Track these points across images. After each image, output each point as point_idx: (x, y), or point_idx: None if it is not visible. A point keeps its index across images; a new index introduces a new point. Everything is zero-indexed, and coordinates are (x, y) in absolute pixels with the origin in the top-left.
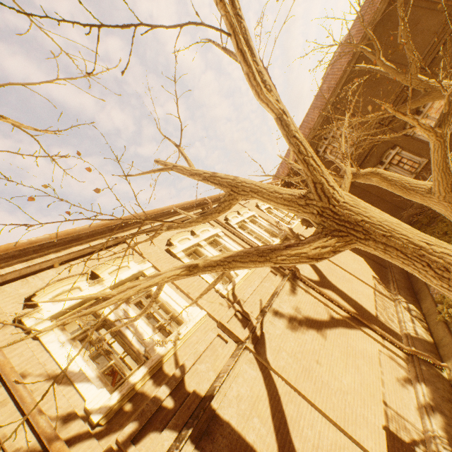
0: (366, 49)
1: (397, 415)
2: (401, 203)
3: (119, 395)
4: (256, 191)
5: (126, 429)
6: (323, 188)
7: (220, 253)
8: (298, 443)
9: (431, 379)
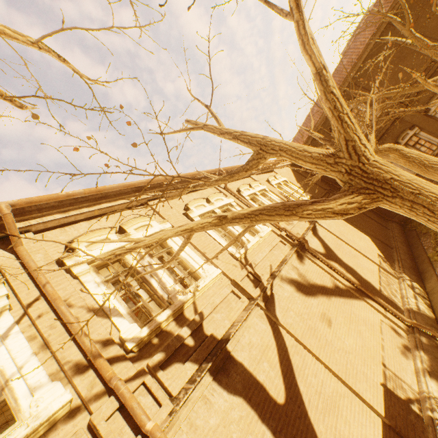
0: (395, 19)
1: (394, 376)
2: None
3: (148, 329)
4: (285, 149)
5: (155, 357)
6: (354, 146)
7: None
8: (303, 387)
9: (430, 349)
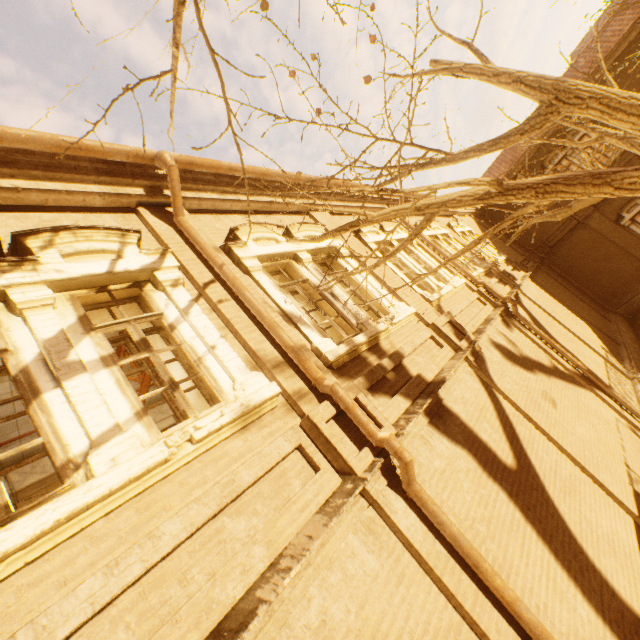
0: None
1: None
2: None
3: (346, 347)
4: (598, 97)
5: (360, 379)
6: None
7: (415, 262)
8: (534, 461)
9: None
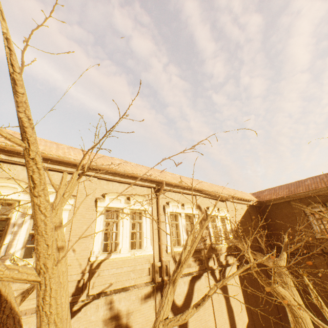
0: None
1: None
2: None
3: None
4: None
5: None
6: None
7: (130, 226)
8: None
9: None
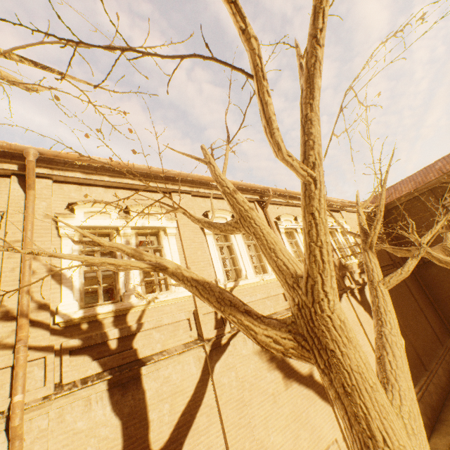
0: None
1: None
2: None
3: (82, 314)
4: (258, 236)
5: (72, 341)
6: (314, 286)
7: (246, 249)
8: None
9: None
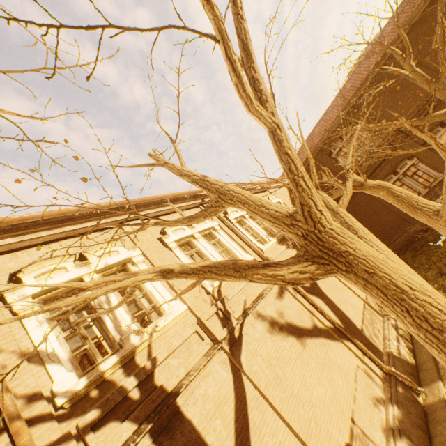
0: (396, 52)
1: (362, 434)
2: (409, 217)
3: (86, 381)
4: (243, 201)
5: (88, 415)
6: (310, 211)
7: (213, 248)
8: None
9: (405, 402)
